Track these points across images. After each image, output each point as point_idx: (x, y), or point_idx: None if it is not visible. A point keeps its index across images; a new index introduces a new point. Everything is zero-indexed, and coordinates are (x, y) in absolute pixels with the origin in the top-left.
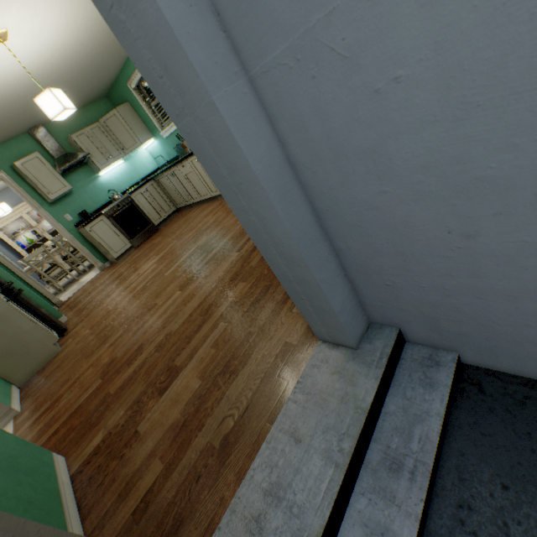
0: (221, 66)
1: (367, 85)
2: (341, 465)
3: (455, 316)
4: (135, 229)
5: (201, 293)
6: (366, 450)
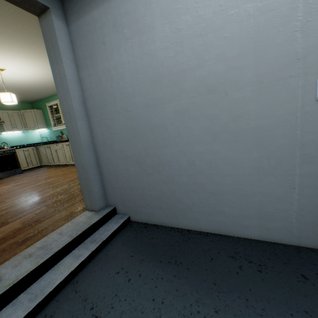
0: (82, 117)
1: (110, 132)
2: (74, 236)
3: (128, 198)
4: (7, 167)
5: (39, 197)
6: (86, 238)
